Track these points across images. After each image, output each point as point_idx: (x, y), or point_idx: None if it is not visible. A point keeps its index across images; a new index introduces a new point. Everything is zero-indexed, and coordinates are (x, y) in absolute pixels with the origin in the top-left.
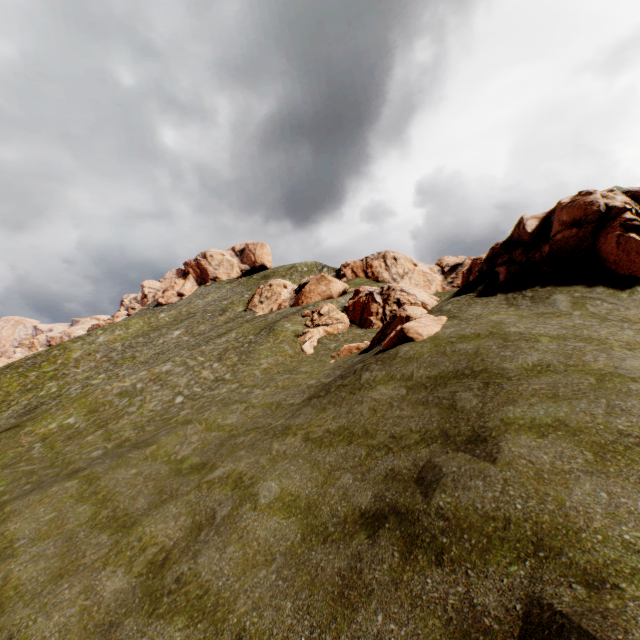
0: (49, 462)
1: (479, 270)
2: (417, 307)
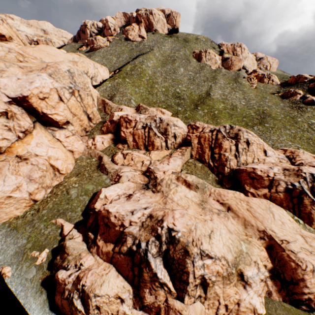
0: (242, 115)
1: (313, 85)
2: (300, 91)
